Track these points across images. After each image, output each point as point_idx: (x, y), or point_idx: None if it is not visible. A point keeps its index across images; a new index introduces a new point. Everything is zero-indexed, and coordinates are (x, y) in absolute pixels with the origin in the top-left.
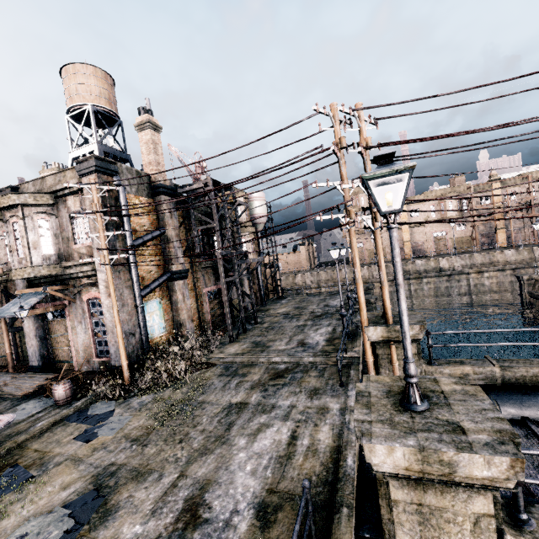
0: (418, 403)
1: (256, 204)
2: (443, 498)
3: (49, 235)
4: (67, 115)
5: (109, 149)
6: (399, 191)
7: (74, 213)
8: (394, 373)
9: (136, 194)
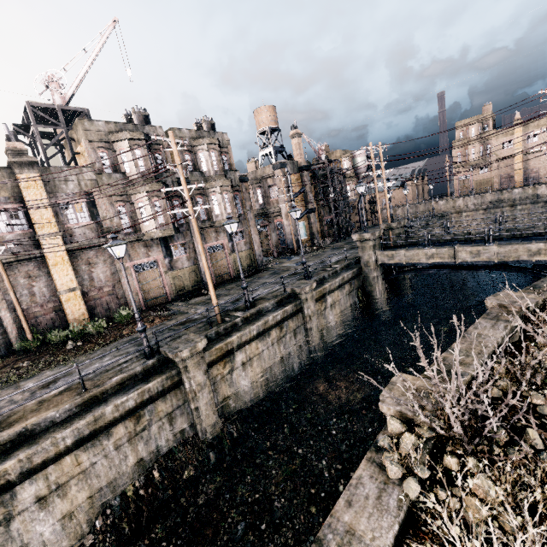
0: (366, 231)
1: (358, 159)
2: (365, 244)
3: (261, 196)
4: (257, 133)
5: (277, 148)
6: (516, 117)
7: (270, 186)
8: (390, 241)
9: (293, 173)
